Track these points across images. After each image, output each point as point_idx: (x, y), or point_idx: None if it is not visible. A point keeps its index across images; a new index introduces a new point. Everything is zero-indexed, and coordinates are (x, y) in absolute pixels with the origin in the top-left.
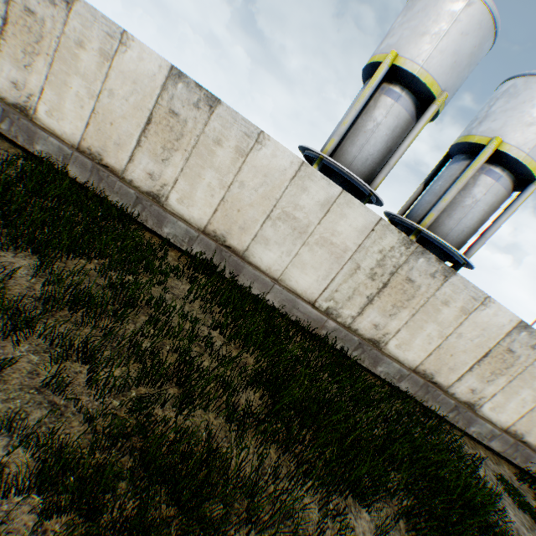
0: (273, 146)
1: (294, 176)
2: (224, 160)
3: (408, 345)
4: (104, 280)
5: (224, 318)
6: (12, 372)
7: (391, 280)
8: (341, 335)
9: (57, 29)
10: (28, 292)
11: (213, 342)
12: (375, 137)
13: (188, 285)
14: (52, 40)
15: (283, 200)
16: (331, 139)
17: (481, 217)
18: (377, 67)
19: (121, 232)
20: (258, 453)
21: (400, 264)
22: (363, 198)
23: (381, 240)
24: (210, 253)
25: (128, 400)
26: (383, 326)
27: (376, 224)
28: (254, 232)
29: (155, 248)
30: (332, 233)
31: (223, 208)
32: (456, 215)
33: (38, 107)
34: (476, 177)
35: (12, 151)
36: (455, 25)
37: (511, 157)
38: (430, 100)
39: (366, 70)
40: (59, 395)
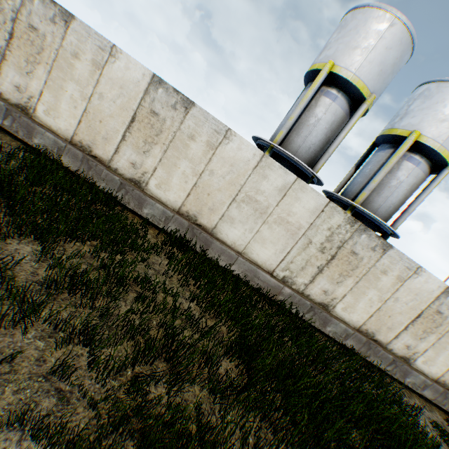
0: (238, 140)
1: (256, 166)
2: (197, 152)
3: (352, 308)
4: (96, 261)
5: (198, 290)
6: (21, 360)
7: (338, 253)
8: (295, 300)
9: (56, 43)
10: (34, 281)
11: (194, 316)
12: (316, 130)
13: (166, 260)
14: (51, 52)
15: (246, 186)
16: (280, 131)
17: (405, 195)
18: (317, 73)
19: (108, 215)
20: (240, 423)
21: (346, 239)
22: (307, 179)
23: (329, 219)
24: (183, 230)
25: (125, 380)
26: (331, 292)
27: (325, 206)
28: (221, 212)
29: (137, 227)
30: (288, 213)
31: (195, 193)
32: (384, 194)
33: (37, 107)
34: (400, 163)
35: (13, 143)
36: (380, 41)
37: (428, 146)
38: (361, 101)
39: (308, 75)
40: (64, 381)
